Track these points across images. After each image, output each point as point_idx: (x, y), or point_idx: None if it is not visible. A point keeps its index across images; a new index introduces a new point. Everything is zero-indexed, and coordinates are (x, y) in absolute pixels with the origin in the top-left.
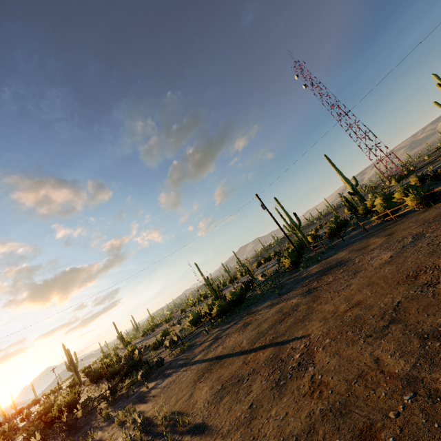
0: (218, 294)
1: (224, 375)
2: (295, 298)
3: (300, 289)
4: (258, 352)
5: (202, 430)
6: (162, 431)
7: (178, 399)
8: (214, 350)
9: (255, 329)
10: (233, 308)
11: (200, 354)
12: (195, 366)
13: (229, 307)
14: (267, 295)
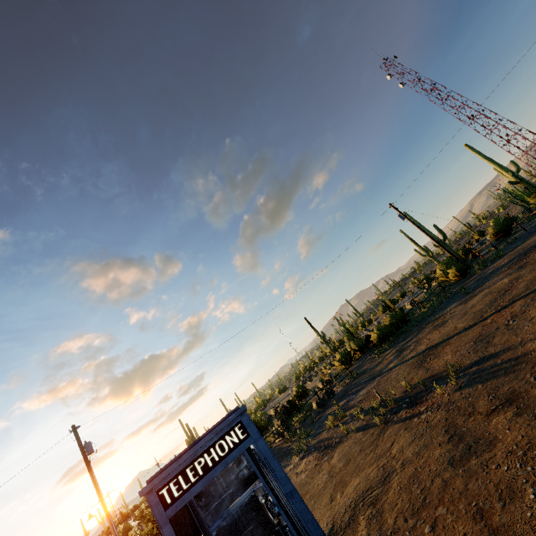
0: (355, 336)
1: (464, 342)
2: (504, 279)
3: (501, 275)
4: (498, 313)
5: (490, 357)
6: (420, 390)
7: (409, 380)
8: (412, 352)
9: (465, 315)
10: (397, 331)
11: (390, 364)
12: (397, 367)
13: (390, 333)
14: (442, 305)
